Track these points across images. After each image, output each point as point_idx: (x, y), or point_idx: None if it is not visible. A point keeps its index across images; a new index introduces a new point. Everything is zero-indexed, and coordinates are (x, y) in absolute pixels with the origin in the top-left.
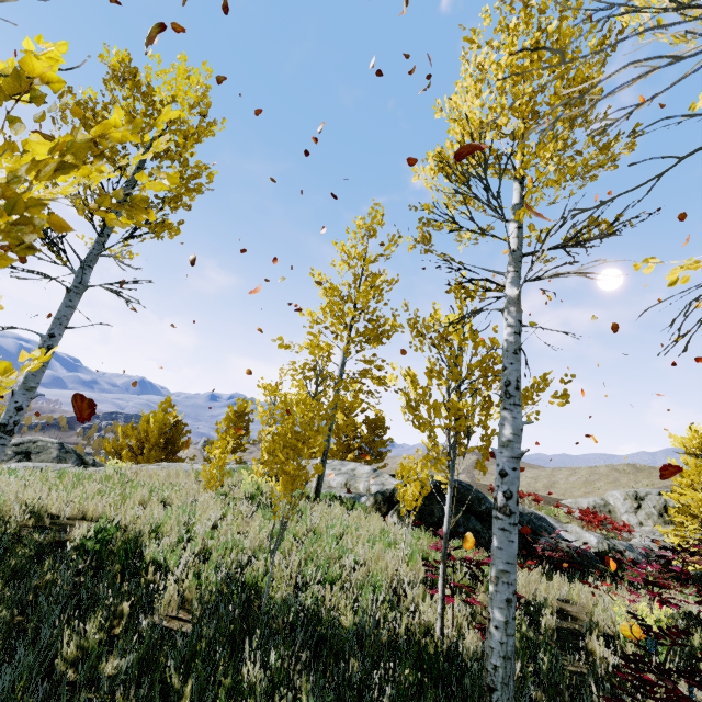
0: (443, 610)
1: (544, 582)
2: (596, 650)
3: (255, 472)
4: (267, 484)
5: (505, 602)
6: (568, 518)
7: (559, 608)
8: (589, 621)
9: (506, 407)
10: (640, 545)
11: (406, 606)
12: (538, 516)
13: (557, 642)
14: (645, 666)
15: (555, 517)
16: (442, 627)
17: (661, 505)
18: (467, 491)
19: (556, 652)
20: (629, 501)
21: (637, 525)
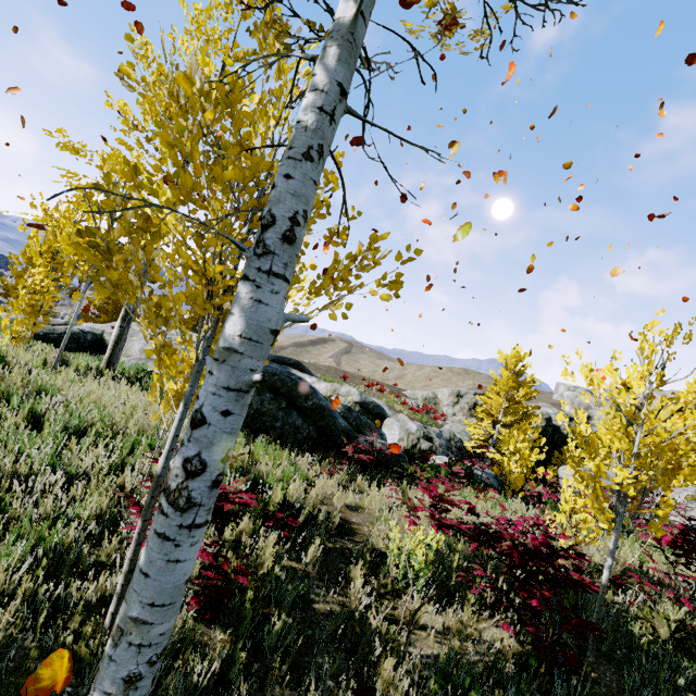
0: (125, 587)
1: (339, 491)
2: (357, 580)
3: (2, 327)
4: (36, 345)
5: (122, 682)
6: (403, 406)
7: (344, 520)
8: (364, 541)
9: (248, 275)
10: (448, 432)
11: (108, 552)
12: (376, 405)
13: (320, 569)
14: (402, 588)
15: (392, 405)
16: (117, 612)
17: (473, 402)
18: (296, 386)
19: (313, 584)
20: (452, 397)
21: (452, 416)
